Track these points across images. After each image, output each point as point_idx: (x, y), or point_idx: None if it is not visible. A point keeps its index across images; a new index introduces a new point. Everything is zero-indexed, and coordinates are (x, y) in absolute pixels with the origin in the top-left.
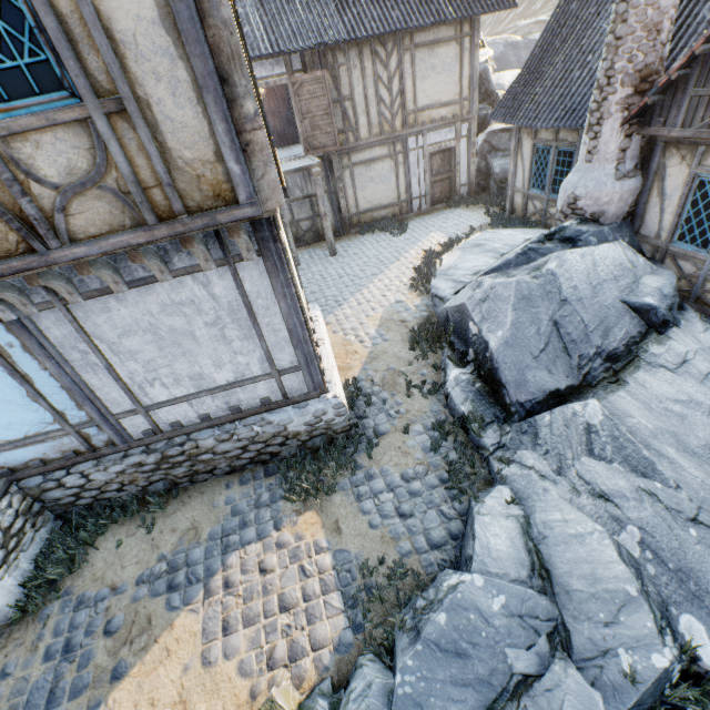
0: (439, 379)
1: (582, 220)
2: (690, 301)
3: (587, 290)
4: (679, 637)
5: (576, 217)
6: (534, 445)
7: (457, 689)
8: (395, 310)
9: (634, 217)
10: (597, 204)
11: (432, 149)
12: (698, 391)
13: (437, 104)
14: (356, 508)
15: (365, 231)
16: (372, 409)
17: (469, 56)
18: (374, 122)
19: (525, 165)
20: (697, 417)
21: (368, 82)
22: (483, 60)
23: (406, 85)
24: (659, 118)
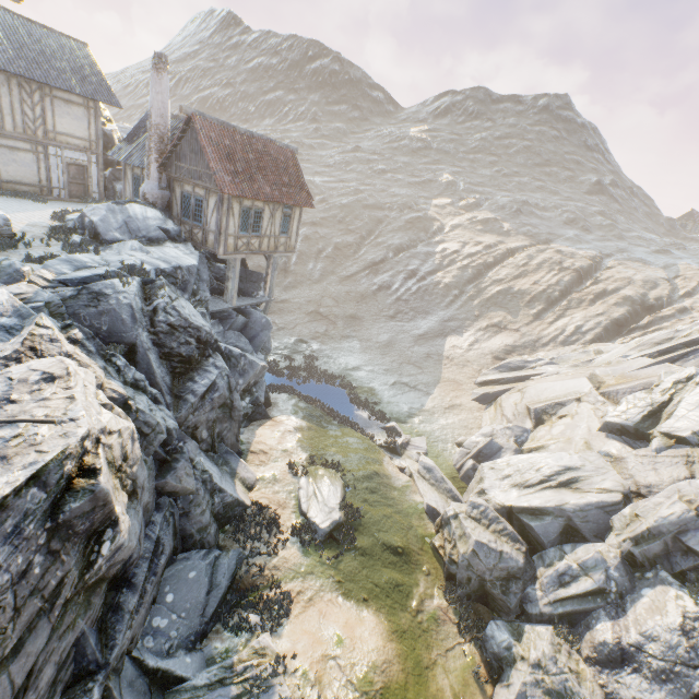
0: (69, 241)
1: (149, 204)
2: (191, 241)
3: (142, 218)
4: (143, 268)
5: (146, 202)
6: (111, 250)
7: (69, 266)
8: (40, 223)
9: (170, 208)
10: (154, 198)
11: (69, 160)
12: (178, 252)
13: (73, 136)
14: (20, 255)
15: (8, 195)
16: (26, 241)
17: (95, 119)
18: (19, 125)
19: (130, 185)
20: (174, 254)
21: (15, 99)
22: (110, 129)
23: (48, 115)
24: (169, 169)
